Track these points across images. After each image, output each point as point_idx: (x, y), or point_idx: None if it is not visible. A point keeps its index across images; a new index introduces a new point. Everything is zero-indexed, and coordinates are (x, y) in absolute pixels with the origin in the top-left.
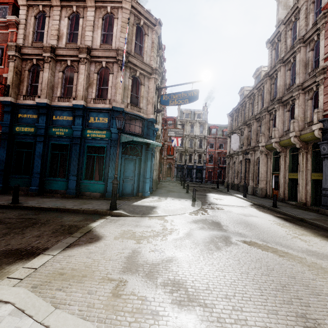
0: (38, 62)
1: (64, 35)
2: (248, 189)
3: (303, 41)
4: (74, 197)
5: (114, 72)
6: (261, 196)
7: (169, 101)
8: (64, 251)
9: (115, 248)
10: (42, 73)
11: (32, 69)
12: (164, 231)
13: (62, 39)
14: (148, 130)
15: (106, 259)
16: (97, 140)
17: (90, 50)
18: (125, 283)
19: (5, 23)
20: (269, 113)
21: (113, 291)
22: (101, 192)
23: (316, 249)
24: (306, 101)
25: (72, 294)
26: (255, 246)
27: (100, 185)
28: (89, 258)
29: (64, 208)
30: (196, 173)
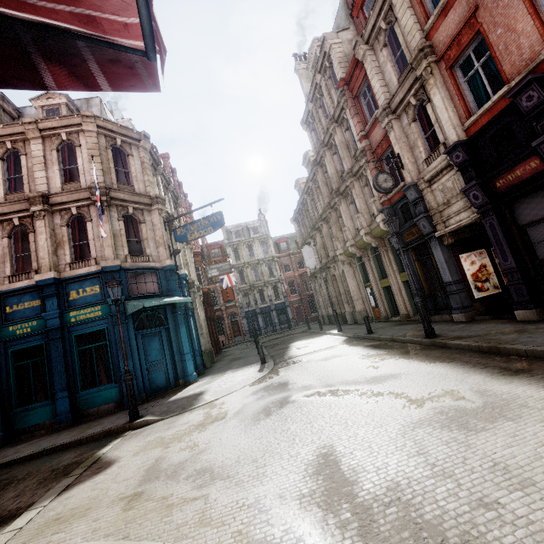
0: None
1: None
2: (347, 317)
3: (335, 120)
4: (70, 424)
5: (92, 217)
6: (362, 322)
7: (187, 235)
8: (59, 496)
9: (132, 466)
10: None
11: None
12: (206, 420)
13: None
14: (168, 283)
15: (119, 482)
16: (90, 323)
17: (47, 197)
18: (141, 494)
19: None
20: (334, 209)
21: (125, 507)
22: (116, 401)
23: (382, 373)
24: (363, 189)
25: (72, 531)
26: (315, 395)
27: (111, 390)
28: (96, 489)
29: (55, 446)
30: (278, 317)
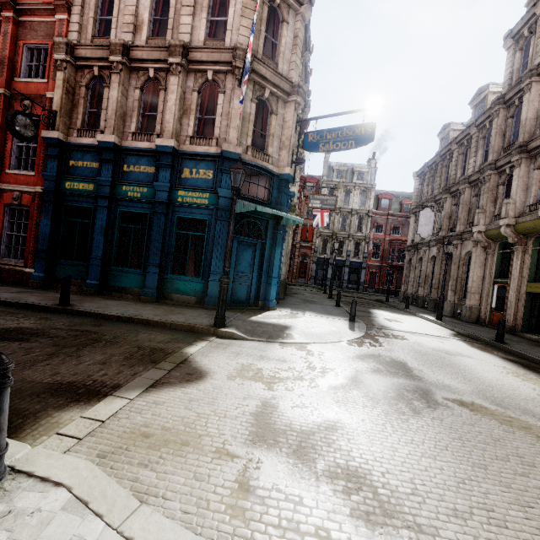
0: (102, 72)
1: (144, 23)
2: (445, 306)
3: None
4: (154, 300)
5: (226, 89)
6: (468, 320)
7: (319, 143)
8: (146, 393)
9: (231, 395)
10: (107, 91)
11: (92, 85)
12: (311, 371)
13: (142, 32)
14: (279, 194)
15: (220, 415)
16: (194, 209)
17: (187, 50)
18: (259, 464)
19: (50, 4)
20: (499, 171)
21: (239, 478)
22: (198, 297)
23: None
24: None
25: (167, 478)
26: (484, 413)
27: (196, 284)
28: (190, 409)
29: (141, 318)
30: (349, 275)
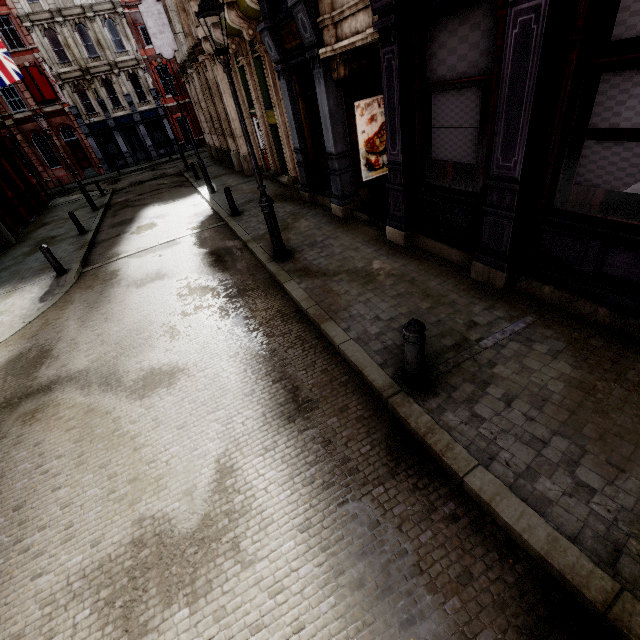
0: None
1: None
2: (233, 160)
3: None
4: None
5: None
6: (249, 174)
7: None
8: None
9: None
10: None
11: None
12: None
13: None
14: None
15: None
16: None
17: None
18: None
19: None
20: None
21: None
22: None
23: (167, 361)
24: None
25: None
26: (44, 420)
27: None
28: None
29: None
30: (151, 135)
